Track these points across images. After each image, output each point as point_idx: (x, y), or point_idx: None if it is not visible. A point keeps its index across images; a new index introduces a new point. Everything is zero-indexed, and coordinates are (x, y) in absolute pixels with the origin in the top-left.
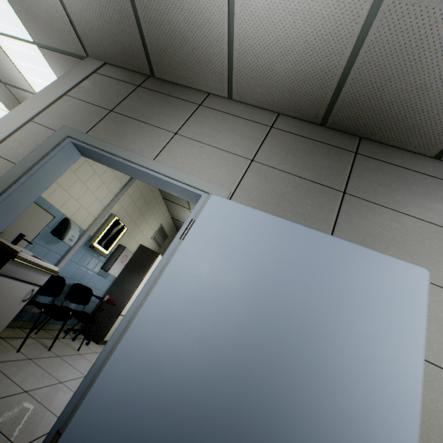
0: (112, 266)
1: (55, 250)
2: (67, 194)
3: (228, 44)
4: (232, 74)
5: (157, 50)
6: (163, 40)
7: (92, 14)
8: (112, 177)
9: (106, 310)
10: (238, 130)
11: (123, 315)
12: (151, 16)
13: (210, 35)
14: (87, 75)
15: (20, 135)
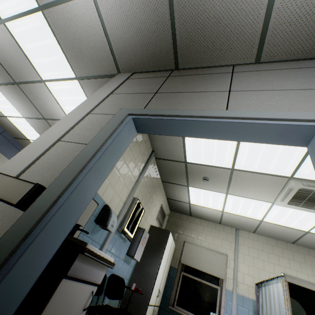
0: (136, 250)
1: (96, 239)
2: (107, 182)
3: (265, 8)
4: (264, 37)
5: (186, 43)
6: (194, 31)
7: (130, 34)
8: (134, 164)
9: (133, 301)
10: (289, 75)
11: (150, 304)
12: (187, 13)
13: (246, 7)
14: (123, 81)
15: (83, 124)
